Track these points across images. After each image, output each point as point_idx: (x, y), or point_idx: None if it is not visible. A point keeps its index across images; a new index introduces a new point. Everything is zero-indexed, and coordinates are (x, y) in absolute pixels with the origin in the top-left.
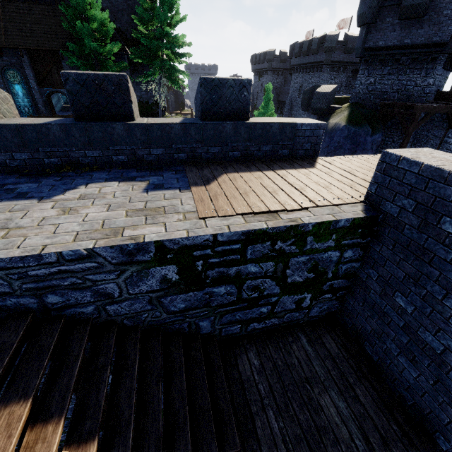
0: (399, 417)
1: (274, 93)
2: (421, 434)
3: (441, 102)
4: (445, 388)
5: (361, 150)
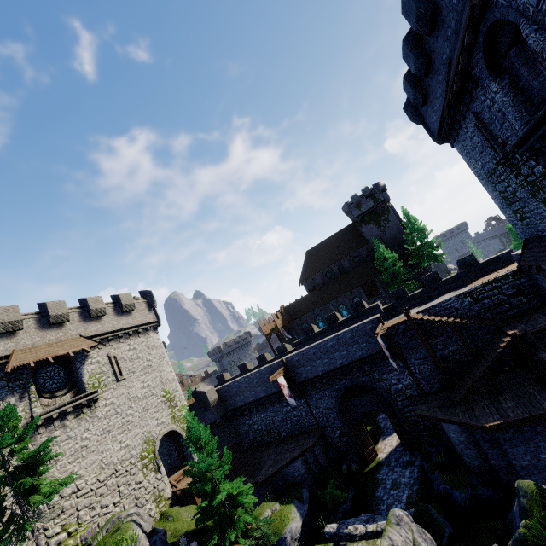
0: None
1: None
2: None
3: None
4: None
5: None
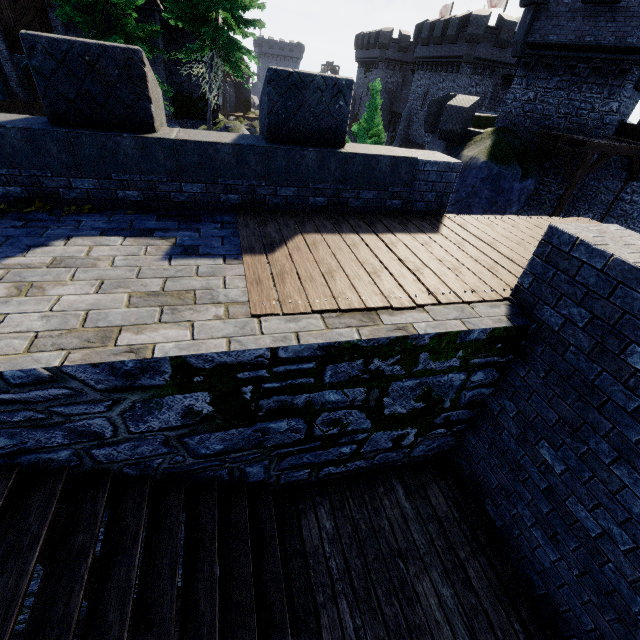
0: (524, 612)
1: (386, 99)
2: (552, 637)
3: (623, 140)
4: (595, 584)
5: (503, 202)
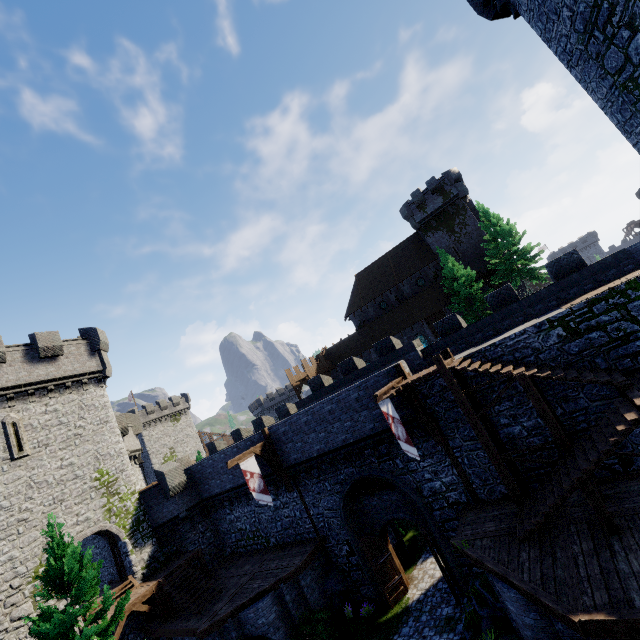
0: None
1: None
2: None
3: None
4: None
5: None
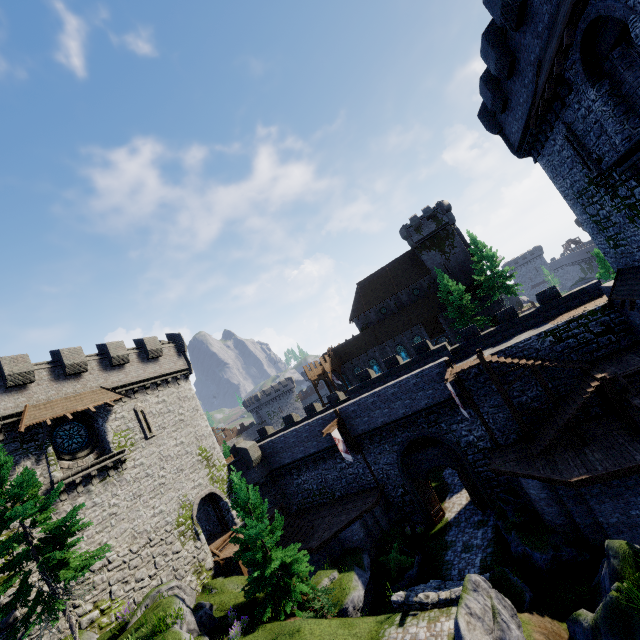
0: None
1: None
2: None
3: None
4: None
5: None
